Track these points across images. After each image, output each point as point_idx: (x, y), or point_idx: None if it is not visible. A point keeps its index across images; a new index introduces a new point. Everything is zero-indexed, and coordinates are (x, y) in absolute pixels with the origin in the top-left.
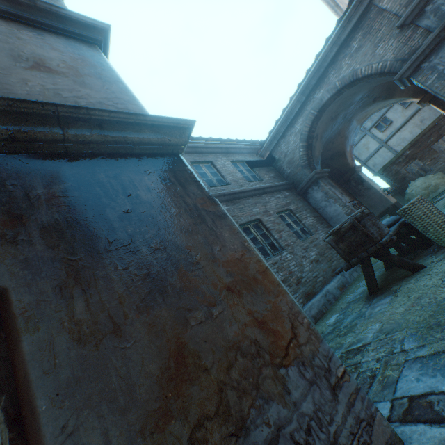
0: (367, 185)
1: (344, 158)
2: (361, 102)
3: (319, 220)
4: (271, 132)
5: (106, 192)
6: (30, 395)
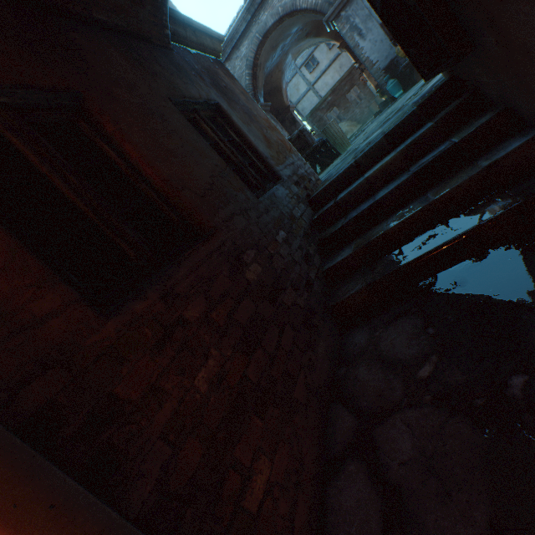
0: (299, 126)
1: (281, 96)
2: (297, 35)
3: None
4: None
5: (213, 75)
6: (242, 131)
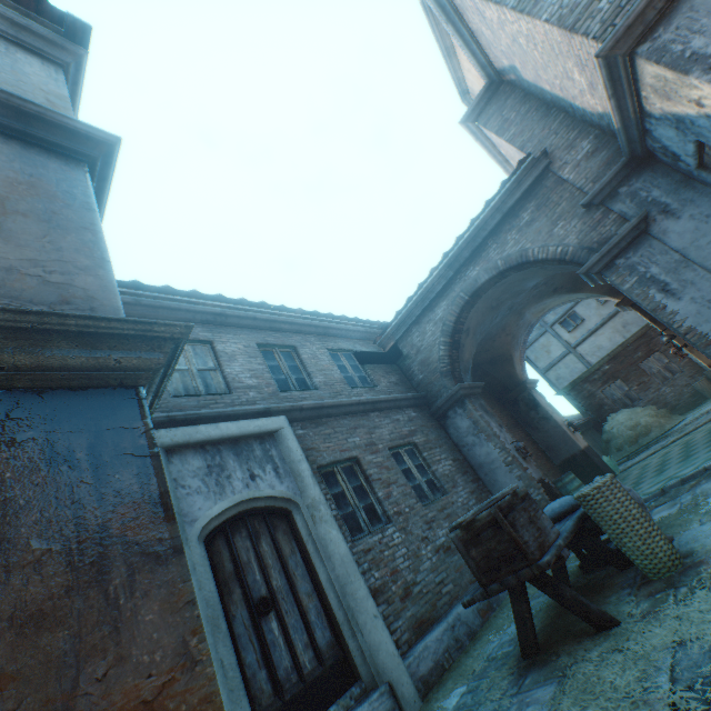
0: (544, 412)
1: (510, 366)
2: (536, 290)
3: (461, 466)
4: (399, 313)
5: None
6: None
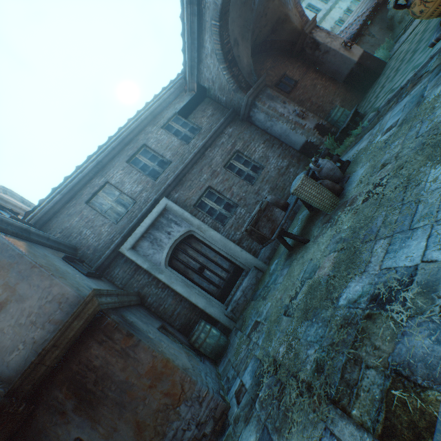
0: (324, 48)
1: (289, 24)
2: None
3: (269, 143)
4: (185, 62)
5: (82, 375)
6: None
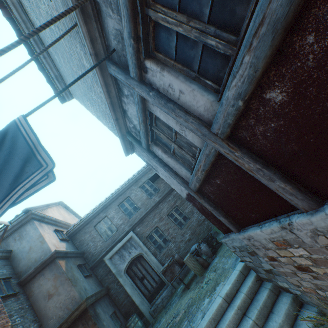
0: None
1: None
2: None
3: None
4: None
5: None
6: None
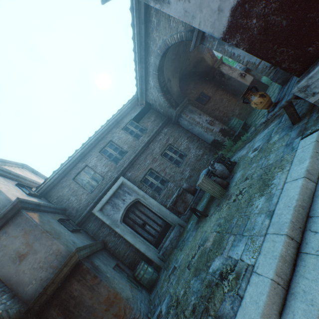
0: (227, 77)
1: (204, 63)
2: None
3: (191, 139)
4: (137, 90)
5: (67, 301)
6: None
